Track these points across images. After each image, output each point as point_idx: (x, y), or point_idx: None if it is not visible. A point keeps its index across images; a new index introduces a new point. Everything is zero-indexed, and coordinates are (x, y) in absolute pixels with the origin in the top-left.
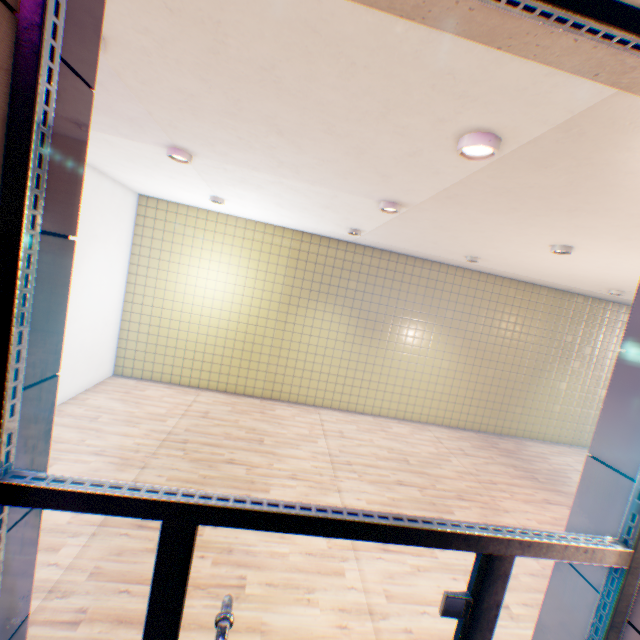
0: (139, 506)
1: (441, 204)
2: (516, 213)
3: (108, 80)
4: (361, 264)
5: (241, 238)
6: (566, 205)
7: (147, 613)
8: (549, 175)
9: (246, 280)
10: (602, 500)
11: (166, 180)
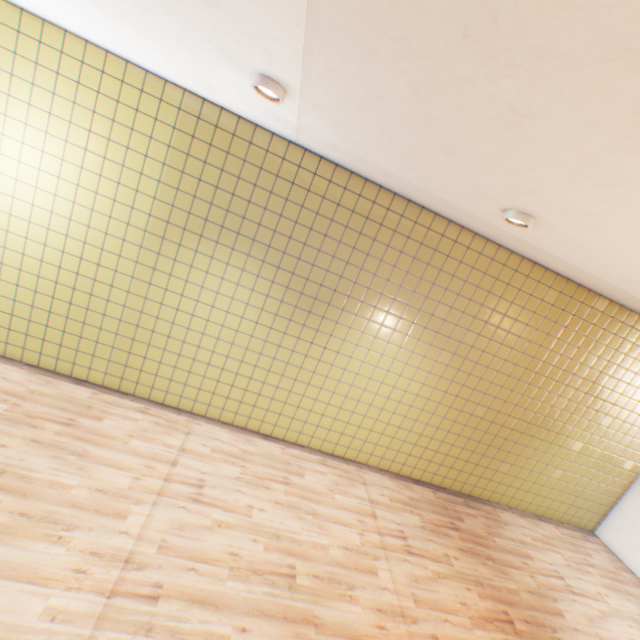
0: None
1: None
2: None
3: None
4: (308, 191)
5: (73, 82)
6: None
7: None
8: None
9: (81, 174)
10: None
11: None
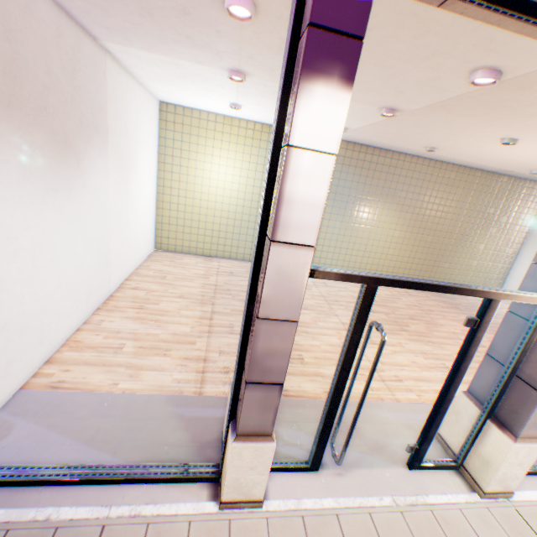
0: (357, 278)
1: (431, 112)
2: (486, 118)
3: (228, 31)
4: (337, 157)
5: (243, 138)
6: (526, 113)
7: (353, 322)
8: (524, 95)
9: (248, 174)
10: (536, 282)
11: (200, 92)
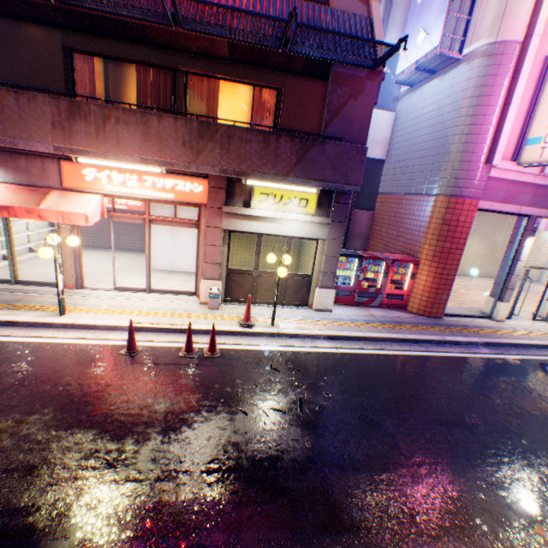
0: (525, 267)
1: None
2: None
3: None
4: None
5: None
6: None
7: (523, 277)
8: None
9: None
10: None
11: None
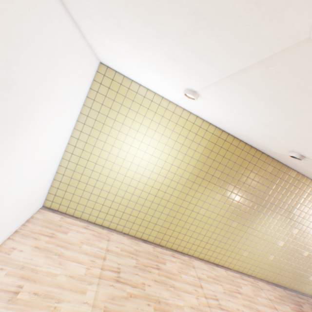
0: None
1: None
2: None
3: None
4: (254, 165)
5: (174, 123)
6: None
7: None
8: None
9: (167, 156)
10: None
11: (158, 59)
